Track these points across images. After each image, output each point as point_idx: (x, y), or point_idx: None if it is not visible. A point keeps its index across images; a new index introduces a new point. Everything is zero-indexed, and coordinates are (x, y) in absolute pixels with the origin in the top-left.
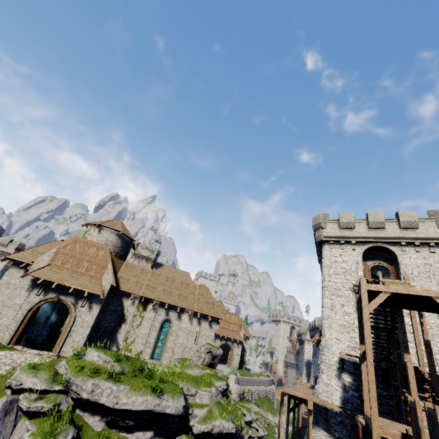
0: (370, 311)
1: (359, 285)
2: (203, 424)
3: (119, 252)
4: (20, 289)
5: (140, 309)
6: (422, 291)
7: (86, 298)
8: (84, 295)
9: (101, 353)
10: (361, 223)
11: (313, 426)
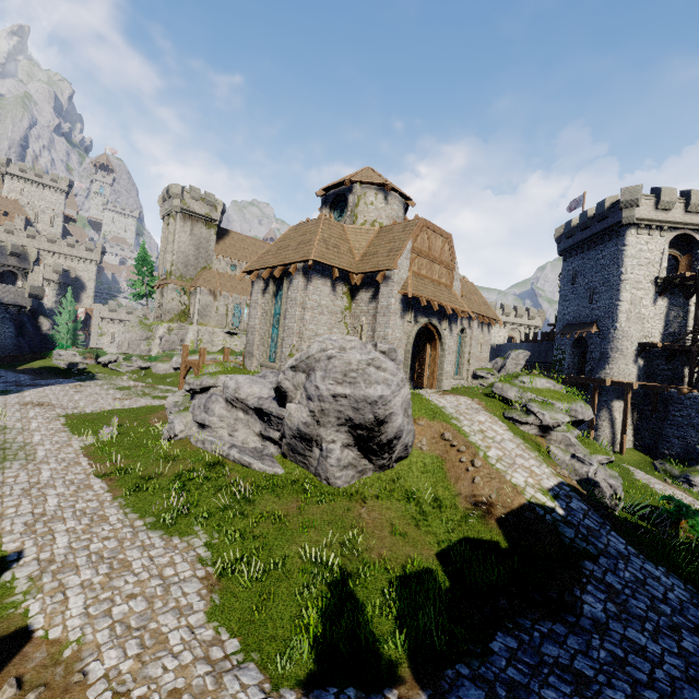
0: None
1: (663, 278)
2: None
3: None
4: (395, 317)
5: None
6: None
7: (446, 317)
8: (461, 315)
9: (545, 379)
10: (679, 204)
11: (614, 400)
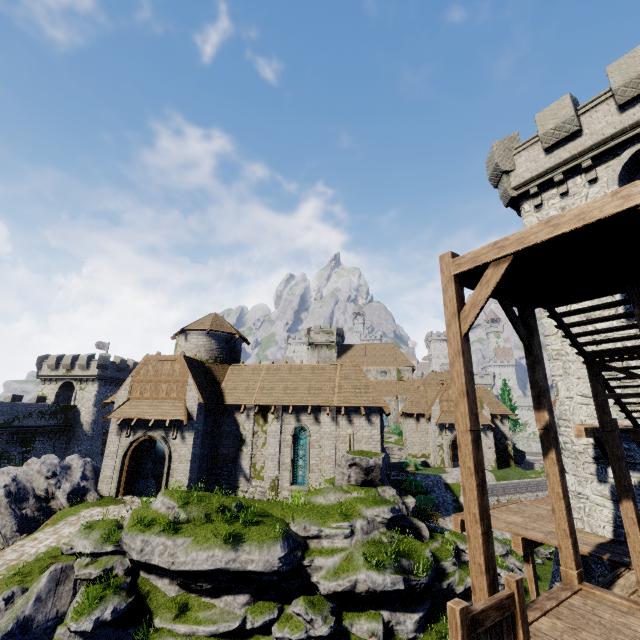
0: (463, 329)
1: None
2: (332, 580)
3: (219, 356)
4: (111, 435)
5: (260, 422)
6: (599, 204)
7: (175, 427)
8: (166, 425)
9: (165, 498)
10: (598, 107)
11: (557, 581)
